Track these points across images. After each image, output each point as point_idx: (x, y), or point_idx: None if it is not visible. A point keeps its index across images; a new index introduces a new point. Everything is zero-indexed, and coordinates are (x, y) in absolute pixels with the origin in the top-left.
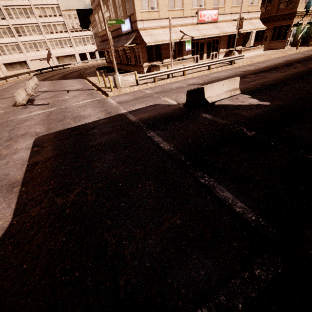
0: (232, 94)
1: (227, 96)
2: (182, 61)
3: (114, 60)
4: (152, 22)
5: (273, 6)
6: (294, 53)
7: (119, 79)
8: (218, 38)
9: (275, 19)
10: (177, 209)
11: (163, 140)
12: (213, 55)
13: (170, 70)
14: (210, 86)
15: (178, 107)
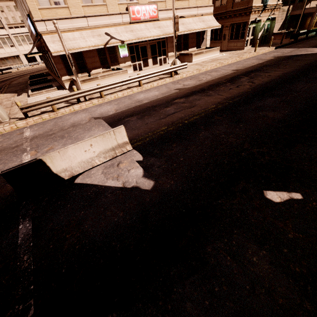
0: (115, 154)
1: (104, 159)
2: (111, 73)
3: None
4: (61, 22)
5: None
6: (250, 57)
7: None
8: (164, 40)
9: (231, 15)
10: None
11: None
12: (161, 60)
13: (76, 93)
14: (58, 153)
15: None
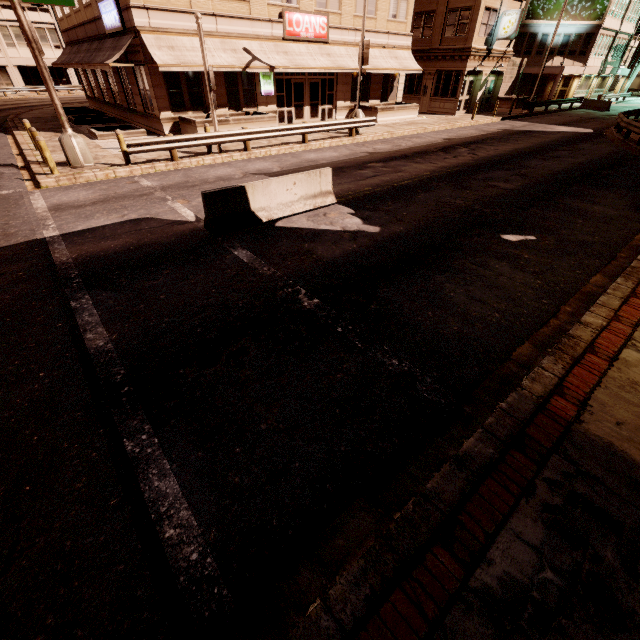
0: (318, 204)
1: (306, 208)
2: (251, 118)
3: (56, 97)
4: (174, 16)
5: (435, 29)
6: (466, 126)
7: (74, 145)
8: (333, 78)
9: (438, 56)
10: (3, 554)
11: (100, 322)
12: (324, 111)
13: (211, 136)
14: (261, 184)
15: (193, 227)
